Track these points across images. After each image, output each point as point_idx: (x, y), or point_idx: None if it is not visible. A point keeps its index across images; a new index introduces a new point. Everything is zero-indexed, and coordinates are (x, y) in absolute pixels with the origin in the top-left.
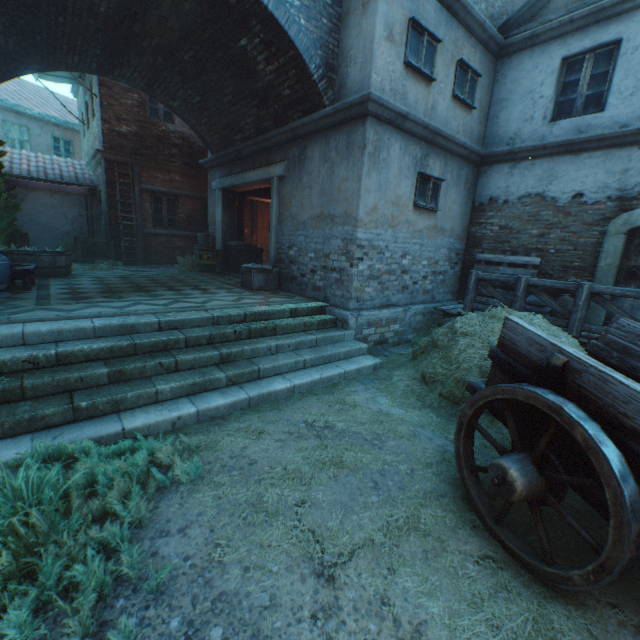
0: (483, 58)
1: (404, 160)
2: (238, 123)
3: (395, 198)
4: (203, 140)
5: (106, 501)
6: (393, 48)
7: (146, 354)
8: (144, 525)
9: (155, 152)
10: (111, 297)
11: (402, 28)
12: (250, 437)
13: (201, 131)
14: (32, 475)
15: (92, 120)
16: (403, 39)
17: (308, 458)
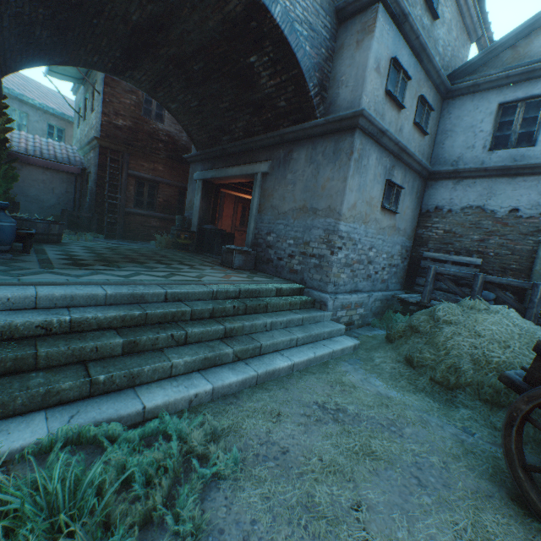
0: (434, 97)
1: (378, 168)
2: (229, 126)
3: (369, 199)
4: (191, 138)
5: (148, 505)
6: (379, 78)
7: (155, 325)
8: (198, 540)
9: (144, 144)
10: (110, 266)
11: (386, 64)
12: (270, 419)
13: (191, 130)
14: (69, 474)
15: (90, 113)
16: (386, 72)
17: (338, 446)
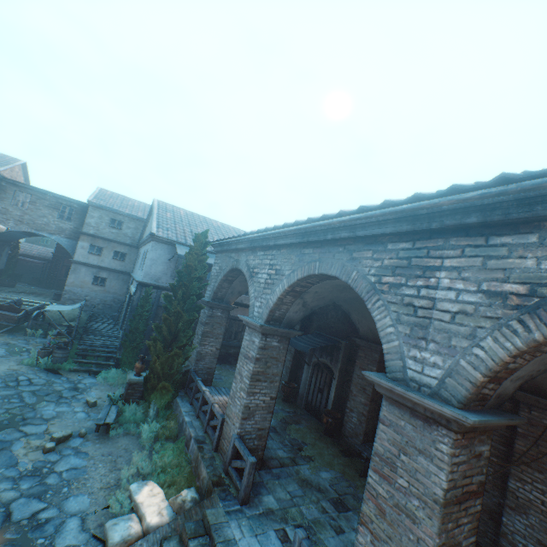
0: (131, 249)
1: (88, 272)
2: None
3: (83, 281)
4: None
5: None
6: (84, 249)
7: None
8: None
9: None
10: (6, 292)
11: (88, 246)
12: None
13: None
14: None
15: None
16: (89, 248)
17: None
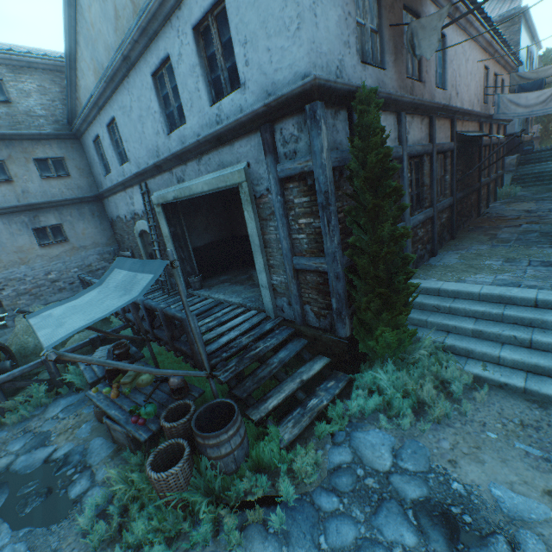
0: (64, 145)
1: (13, 227)
2: None
3: (17, 249)
4: None
5: None
6: None
7: None
8: None
9: None
10: None
11: None
12: None
13: None
14: None
15: None
16: None
17: None
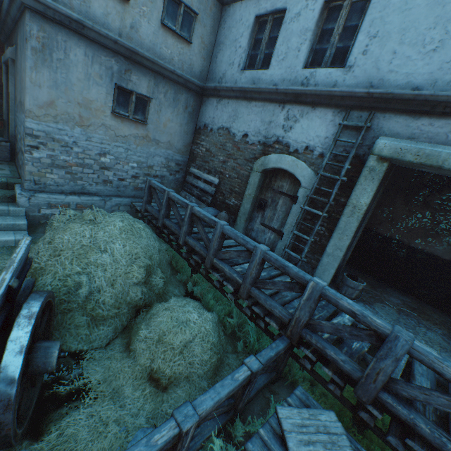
0: None
1: (94, 67)
2: None
3: (84, 100)
4: None
5: None
6: None
7: None
8: None
9: None
10: None
11: None
12: None
13: None
14: None
15: None
16: None
17: None
